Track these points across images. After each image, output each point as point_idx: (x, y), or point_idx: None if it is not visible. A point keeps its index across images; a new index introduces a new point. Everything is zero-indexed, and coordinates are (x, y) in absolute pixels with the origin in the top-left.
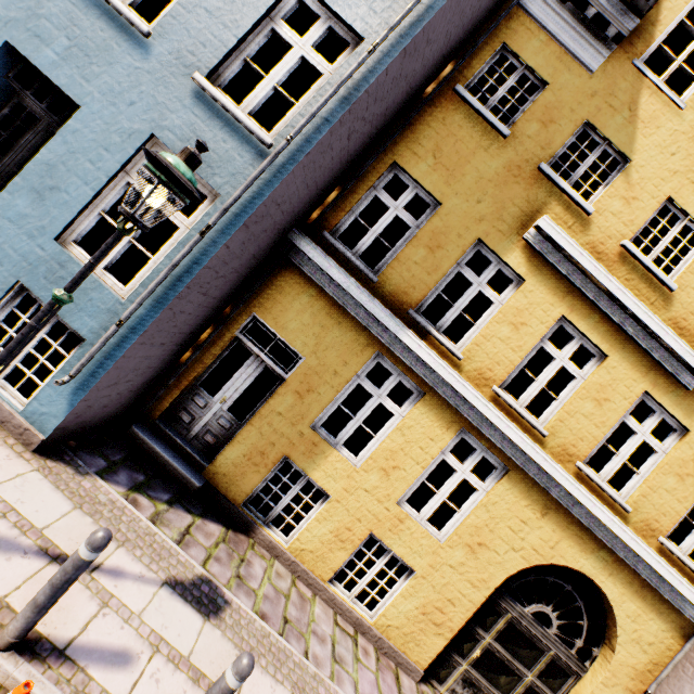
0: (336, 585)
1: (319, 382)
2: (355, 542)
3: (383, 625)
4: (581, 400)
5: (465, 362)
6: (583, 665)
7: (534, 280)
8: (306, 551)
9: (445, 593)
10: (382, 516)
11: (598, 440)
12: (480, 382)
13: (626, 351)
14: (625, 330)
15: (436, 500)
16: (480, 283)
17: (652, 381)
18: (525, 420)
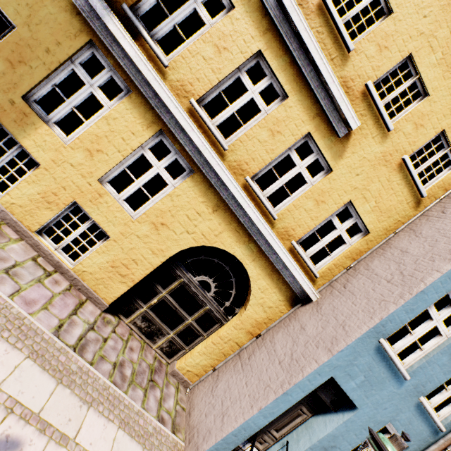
0: (45, 237)
1: (31, 56)
2: (60, 205)
3: (80, 270)
4: (260, 128)
5: (171, 72)
6: (227, 317)
7: (242, 9)
8: (16, 205)
9: (131, 255)
10: (84, 189)
11: (265, 163)
12: (181, 93)
13: (303, 96)
14: (305, 75)
15: (133, 186)
16: (197, 1)
17: (316, 125)
18: (212, 133)
